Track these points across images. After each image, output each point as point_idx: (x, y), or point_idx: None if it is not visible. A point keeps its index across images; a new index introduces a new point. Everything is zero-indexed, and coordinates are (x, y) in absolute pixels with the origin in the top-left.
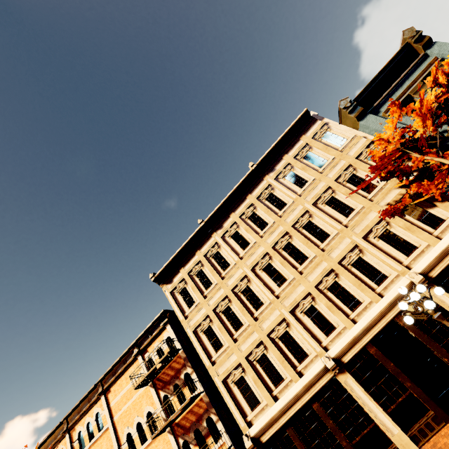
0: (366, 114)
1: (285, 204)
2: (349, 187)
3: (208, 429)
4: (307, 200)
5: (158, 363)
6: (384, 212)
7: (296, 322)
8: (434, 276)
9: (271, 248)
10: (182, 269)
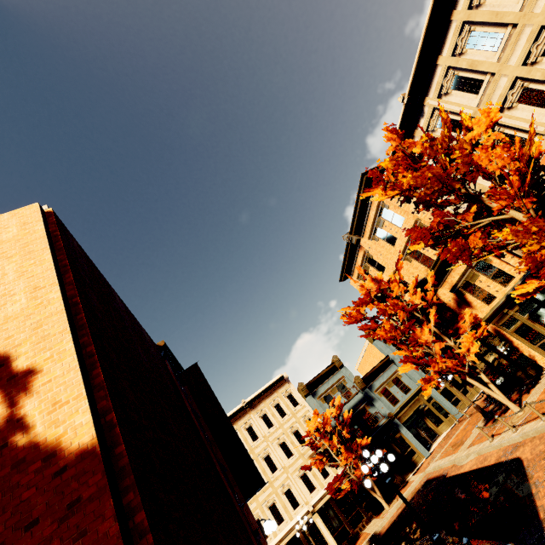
0: (310, 394)
1: (258, 437)
2: (293, 438)
3: None
4: (270, 439)
5: None
6: (303, 467)
7: None
8: (318, 508)
9: None
10: None
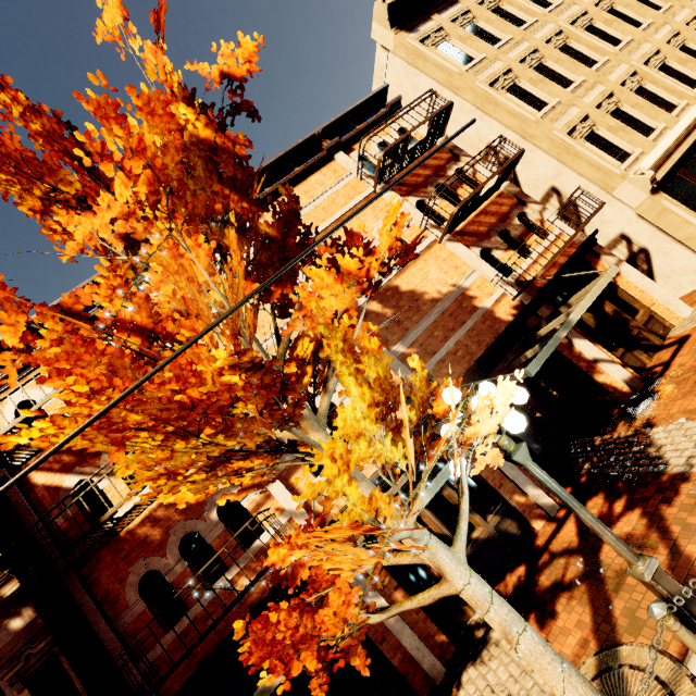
0: None
1: None
2: None
3: (525, 227)
4: None
5: (432, 119)
6: None
7: (655, 72)
8: None
9: (594, 6)
10: (435, 15)
